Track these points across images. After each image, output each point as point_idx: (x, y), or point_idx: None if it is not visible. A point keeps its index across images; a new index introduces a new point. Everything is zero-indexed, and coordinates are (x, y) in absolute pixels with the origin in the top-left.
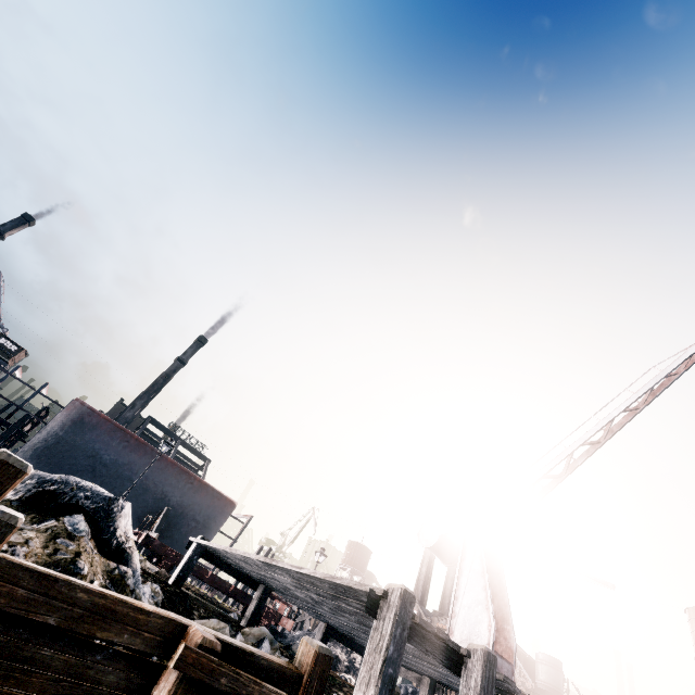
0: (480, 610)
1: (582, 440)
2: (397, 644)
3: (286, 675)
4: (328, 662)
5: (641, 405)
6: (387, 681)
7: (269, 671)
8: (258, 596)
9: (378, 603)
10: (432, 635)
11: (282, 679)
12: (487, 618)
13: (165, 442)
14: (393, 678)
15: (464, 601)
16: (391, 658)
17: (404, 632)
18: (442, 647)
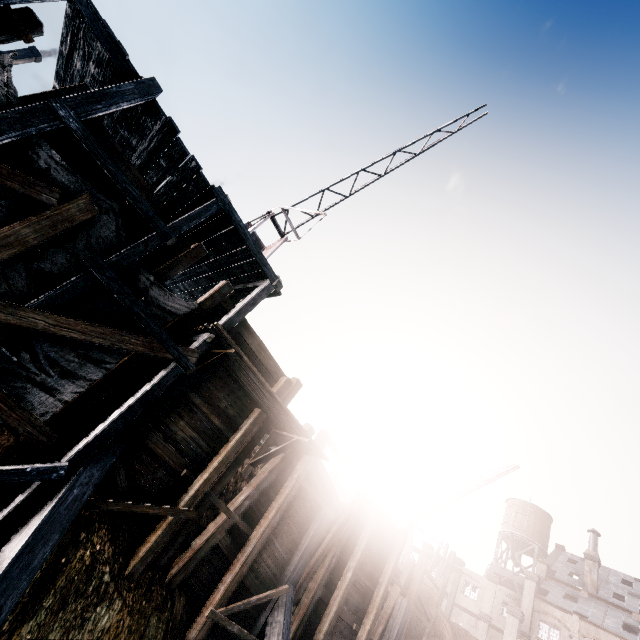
0: None
1: (366, 166)
2: None
3: None
4: (36, 22)
5: (419, 152)
6: None
7: None
8: None
9: None
10: (119, 53)
11: None
12: None
13: None
14: None
15: None
16: None
17: None
18: (125, 67)
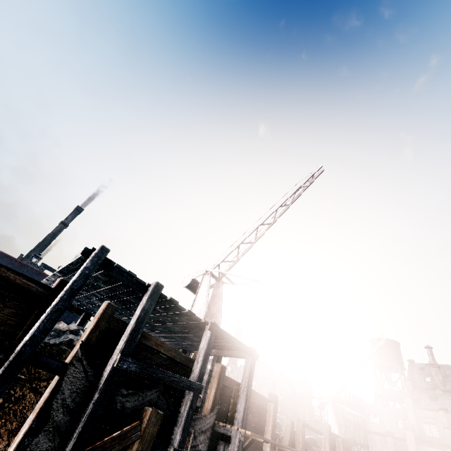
0: (202, 306)
1: (262, 222)
2: (94, 264)
3: (41, 285)
4: None
5: (290, 203)
6: (84, 275)
7: (30, 281)
8: (82, 317)
9: (91, 254)
10: (129, 276)
11: (38, 286)
12: (204, 308)
13: (34, 255)
14: (88, 275)
15: (197, 304)
16: (88, 268)
17: (99, 261)
18: (135, 282)
